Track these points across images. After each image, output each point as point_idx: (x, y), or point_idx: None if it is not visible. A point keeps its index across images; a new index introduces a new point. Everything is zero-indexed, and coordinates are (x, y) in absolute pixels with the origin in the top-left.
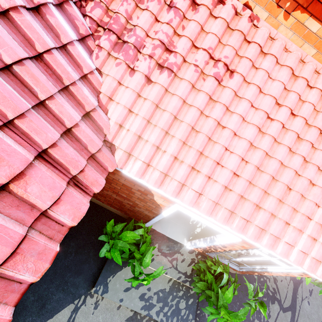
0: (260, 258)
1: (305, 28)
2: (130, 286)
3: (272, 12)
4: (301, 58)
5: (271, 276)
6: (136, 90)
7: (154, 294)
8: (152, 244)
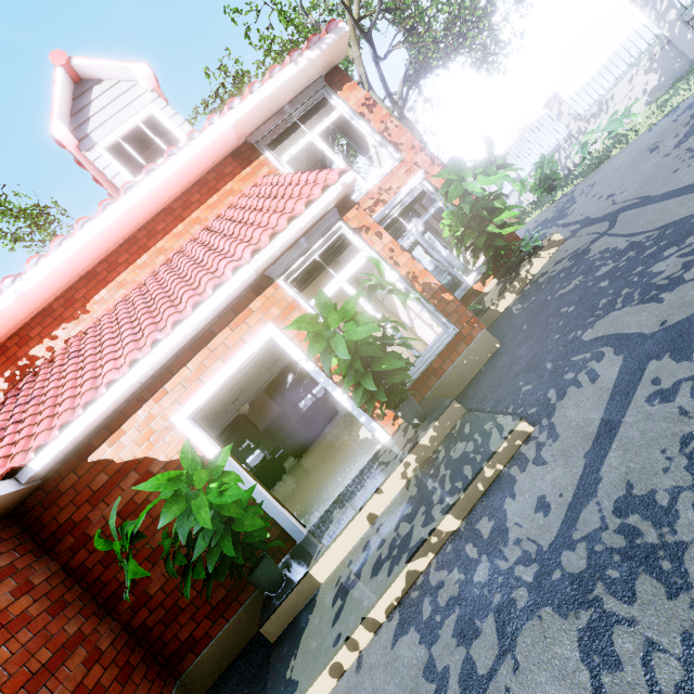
0: (352, 293)
1: (102, 299)
2: (339, 604)
3: (81, 322)
4: (124, 297)
5: (550, 271)
6: (8, 434)
7: (396, 529)
8: (327, 523)
